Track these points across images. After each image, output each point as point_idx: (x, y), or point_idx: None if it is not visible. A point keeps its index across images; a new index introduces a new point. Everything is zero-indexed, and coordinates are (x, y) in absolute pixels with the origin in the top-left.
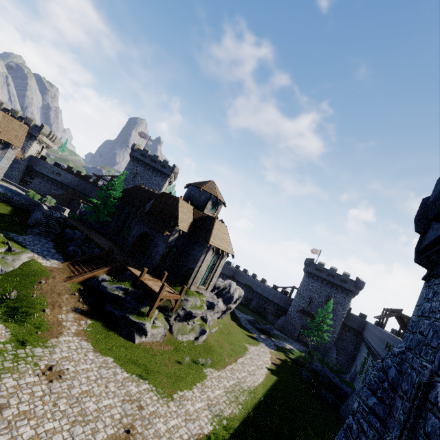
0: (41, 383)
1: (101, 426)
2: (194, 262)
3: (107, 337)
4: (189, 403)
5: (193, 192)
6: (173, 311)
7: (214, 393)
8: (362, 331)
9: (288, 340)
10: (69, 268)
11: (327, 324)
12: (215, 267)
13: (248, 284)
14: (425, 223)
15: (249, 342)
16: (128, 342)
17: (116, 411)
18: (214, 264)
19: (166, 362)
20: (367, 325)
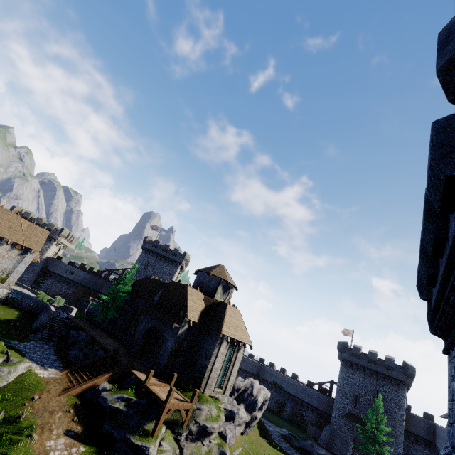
0: None
1: None
2: (206, 357)
3: None
4: None
5: (202, 277)
6: (184, 426)
7: None
8: (434, 439)
9: None
10: (68, 377)
11: (383, 432)
12: (232, 362)
13: (277, 382)
14: (427, 289)
15: None
16: None
17: None
18: (230, 358)
19: None
20: (437, 430)
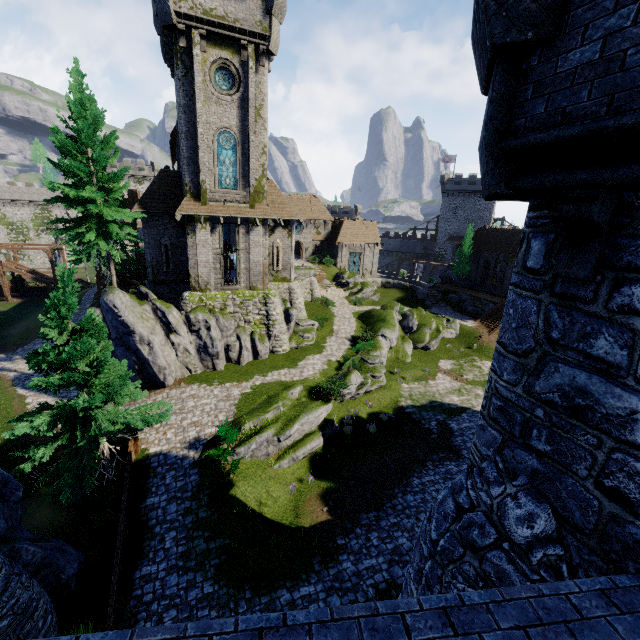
0: None
1: None
2: None
3: None
4: None
5: None
6: None
7: None
8: None
9: None
10: (483, 323)
11: None
12: None
13: None
14: None
15: None
16: None
17: None
18: None
19: None
20: None
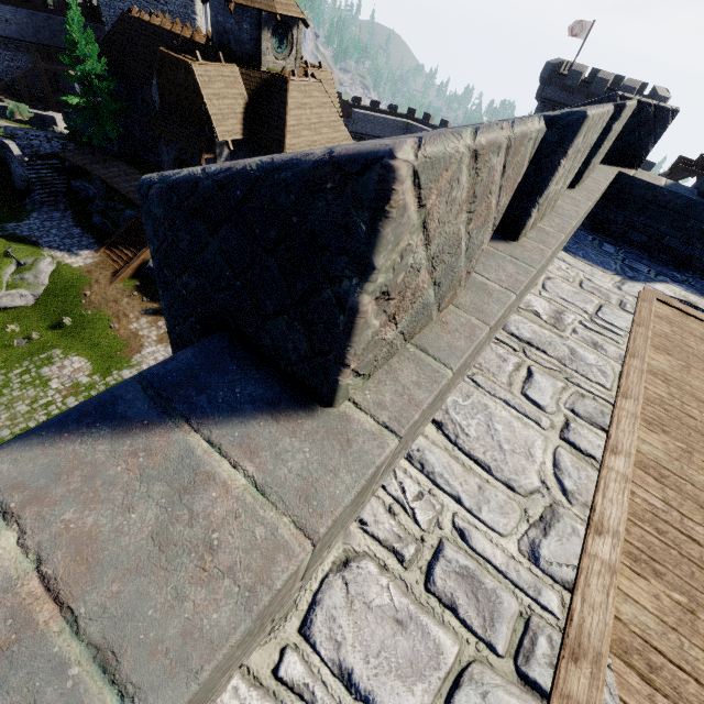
0: None
1: None
2: None
3: None
4: None
5: (221, 17)
6: None
7: None
8: None
9: None
10: (110, 257)
11: None
12: None
13: None
14: None
15: None
16: None
17: None
18: None
19: None
20: None
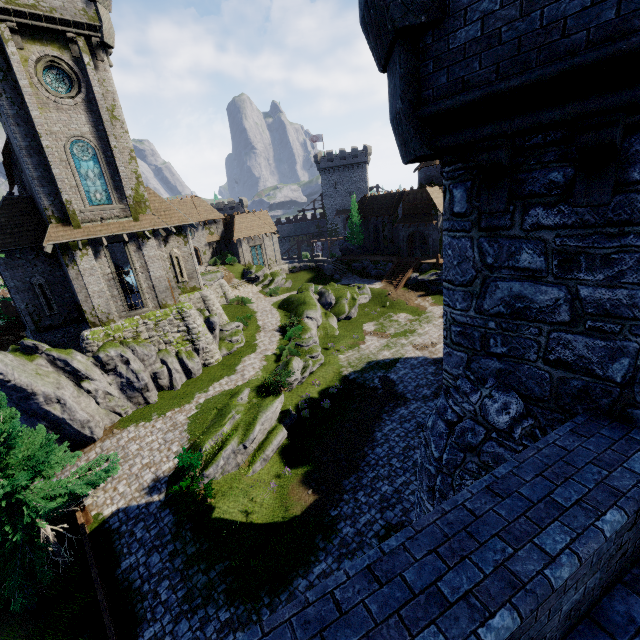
0: None
1: None
2: None
3: None
4: None
5: (428, 173)
6: None
7: None
8: None
9: None
10: (388, 282)
11: None
12: None
13: None
14: None
15: None
16: None
17: None
18: None
19: None
20: None
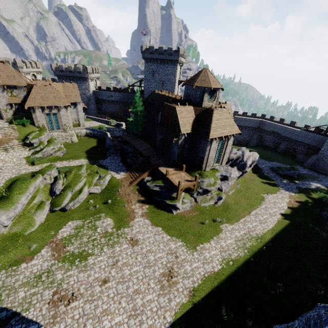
0: (129, 248)
1: (157, 268)
2: (202, 152)
3: (158, 214)
4: (206, 251)
5: (189, 90)
6: (194, 190)
7: (226, 242)
8: None
9: (317, 178)
10: (130, 175)
11: None
12: (224, 148)
13: (275, 131)
14: None
15: (268, 191)
16: (169, 215)
17: (164, 260)
18: (222, 146)
19: (193, 224)
20: None
